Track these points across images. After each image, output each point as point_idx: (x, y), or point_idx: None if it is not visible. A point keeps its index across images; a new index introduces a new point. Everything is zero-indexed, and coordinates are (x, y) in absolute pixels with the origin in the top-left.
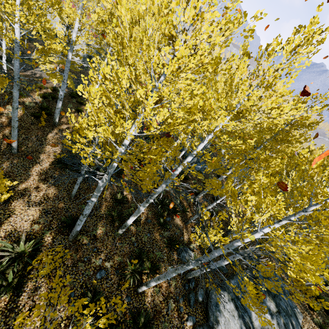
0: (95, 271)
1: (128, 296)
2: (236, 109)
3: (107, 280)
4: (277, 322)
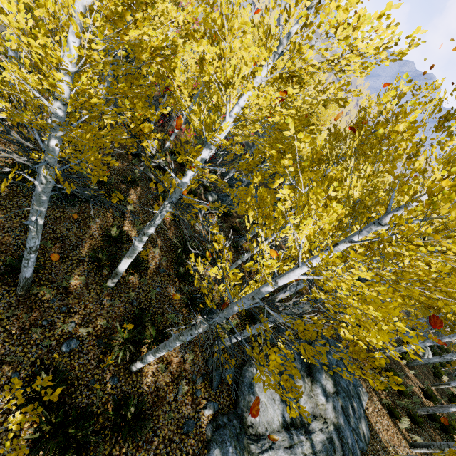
0: (61, 340)
1: (114, 376)
2: (281, 49)
3: (81, 354)
4: (334, 406)
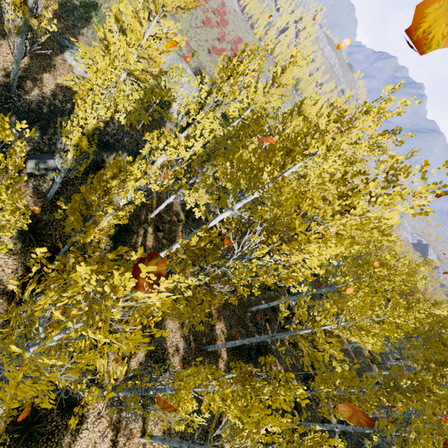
0: None
1: None
2: None
3: None
4: None
